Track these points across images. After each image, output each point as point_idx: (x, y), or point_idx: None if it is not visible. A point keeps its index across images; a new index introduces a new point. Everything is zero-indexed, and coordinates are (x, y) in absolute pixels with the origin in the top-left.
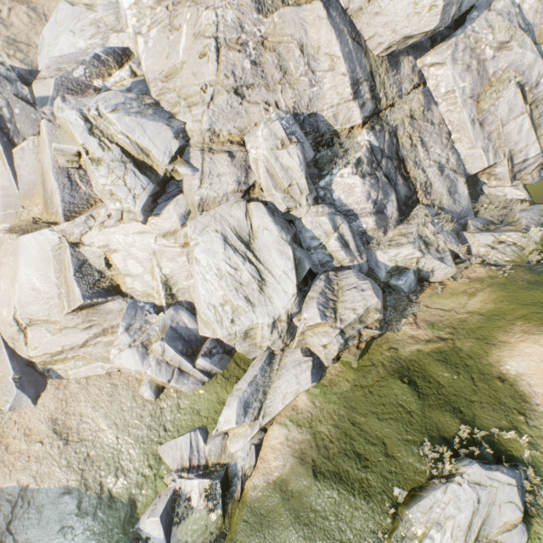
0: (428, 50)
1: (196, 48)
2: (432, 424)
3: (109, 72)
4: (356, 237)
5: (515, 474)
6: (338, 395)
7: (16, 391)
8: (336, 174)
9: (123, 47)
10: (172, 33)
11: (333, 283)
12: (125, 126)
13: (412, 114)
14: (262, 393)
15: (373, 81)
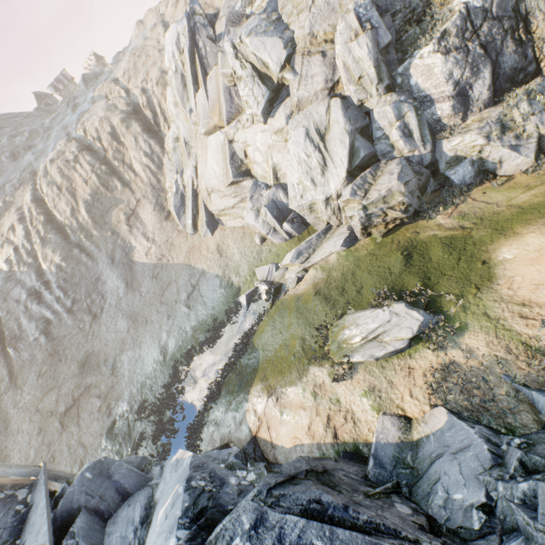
0: None
1: None
2: (400, 282)
3: None
4: (425, 126)
5: (427, 316)
6: (354, 258)
7: (206, 227)
8: (415, 56)
9: None
10: None
11: (378, 170)
12: (254, 47)
13: None
14: (312, 250)
15: None
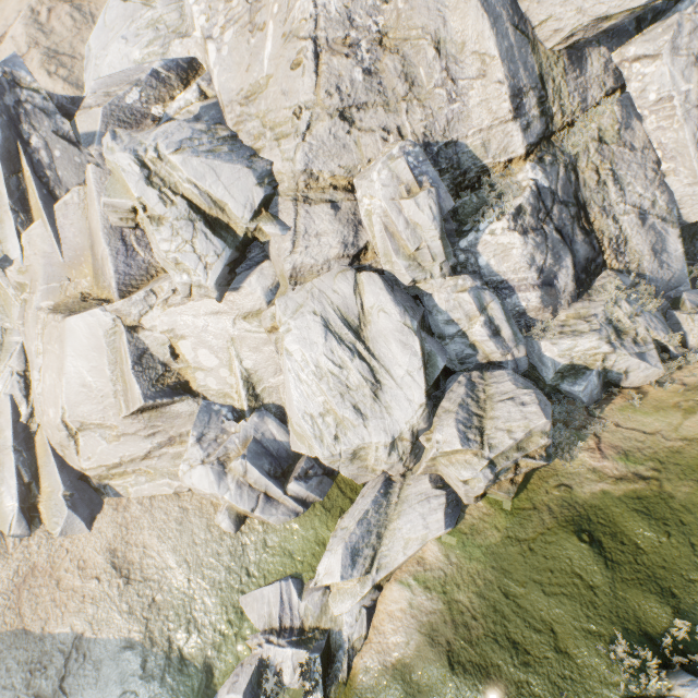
0: (630, 35)
1: (286, 55)
2: (627, 610)
3: (170, 94)
4: (511, 320)
5: None
6: (482, 549)
7: (67, 512)
8: (484, 230)
9: (189, 59)
10: (254, 35)
11: (477, 389)
12: (193, 172)
13: (602, 135)
14: (376, 536)
15: (544, 89)
